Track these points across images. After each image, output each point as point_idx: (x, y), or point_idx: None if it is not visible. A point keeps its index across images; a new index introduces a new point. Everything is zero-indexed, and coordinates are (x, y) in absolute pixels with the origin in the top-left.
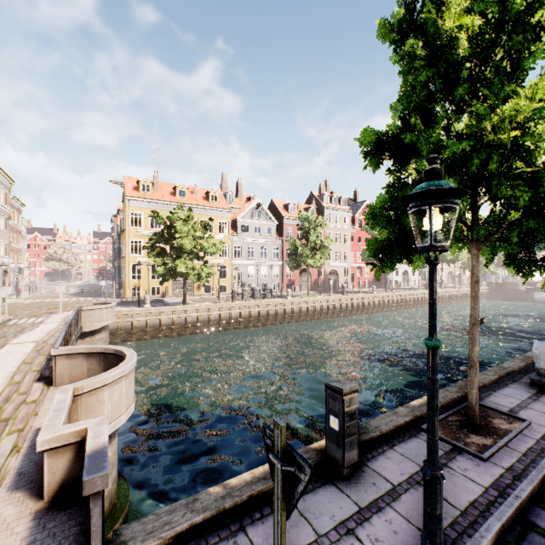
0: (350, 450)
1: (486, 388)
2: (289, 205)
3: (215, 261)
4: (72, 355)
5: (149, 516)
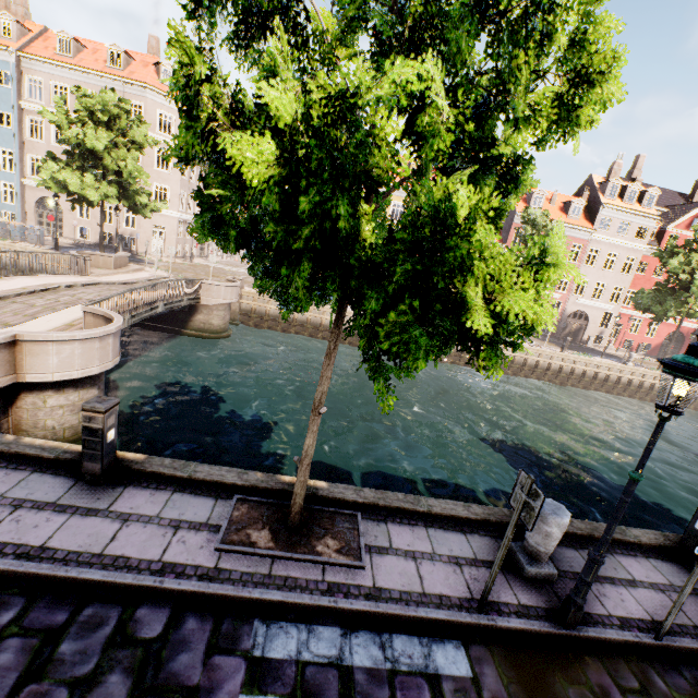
0: (90, 462)
1: (426, 518)
2: (534, 195)
3: None
4: (97, 315)
5: None
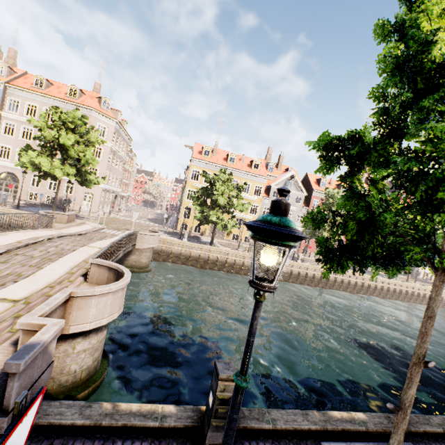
0: (215, 431)
1: None
2: (322, 180)
3: (246, 216)
4: (101, 266)
5: (56, 402)
